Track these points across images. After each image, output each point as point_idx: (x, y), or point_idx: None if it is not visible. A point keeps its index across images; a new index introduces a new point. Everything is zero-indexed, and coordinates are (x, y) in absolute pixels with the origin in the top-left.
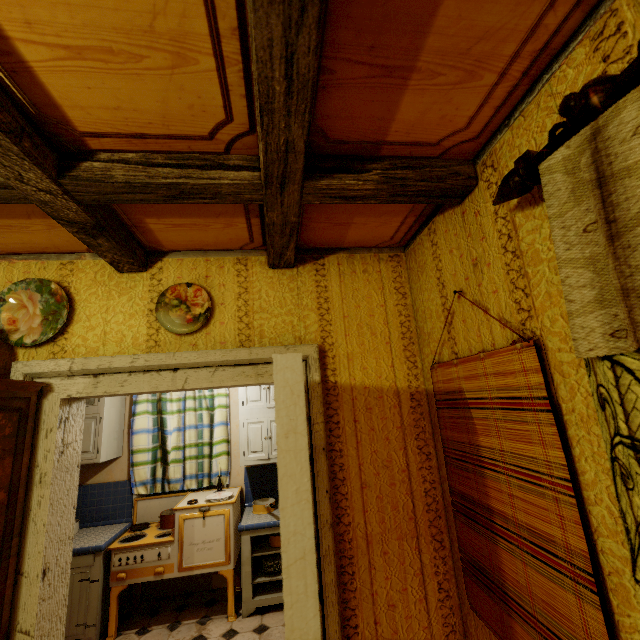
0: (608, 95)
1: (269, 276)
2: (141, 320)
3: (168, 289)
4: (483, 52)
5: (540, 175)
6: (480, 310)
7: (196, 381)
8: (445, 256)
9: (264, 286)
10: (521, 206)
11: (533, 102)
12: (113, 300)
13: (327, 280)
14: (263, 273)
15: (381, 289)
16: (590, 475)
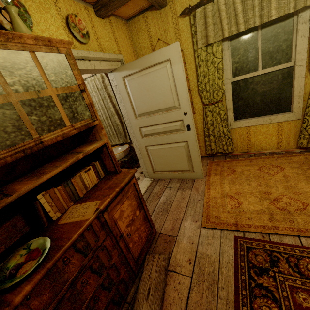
0: (206, 2)
1: (98, 20)
2: (63, 31)
3: (69, 15)
4: None
5: (195, 12)
6: (166, 44)
7: (97, 66)
8: (152, 27)
9: (98, 25)
10: (180, 17)
11: None
12: (44, 14)
13: (113, 28)
14: (95, 18)
15: (126, 37)
16: (190, 74)
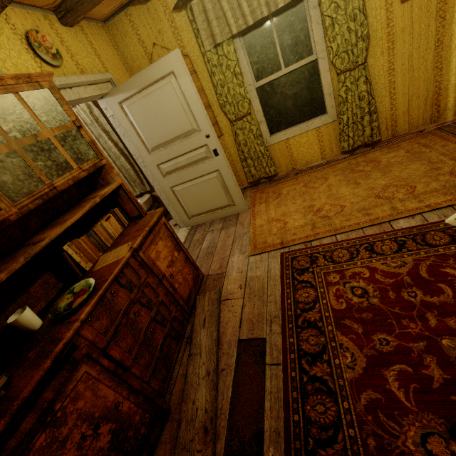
0: None
1: (66, 31)
2: (27, 56)
3: (29, 33)
4: None
5: (192, 5)
6: (165, 50)
7: (82, 94)
8: (141, 28)
9: (68, 38)
10: (174, 11)
11: None
12: None
13: (89, 37)
14: (62, 28)
15: (109, 46)
16: (204, 85)
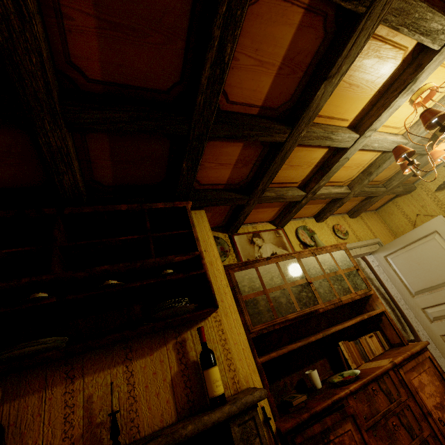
0: None
1: (352, 221)
2: (331, 236)
3: (334, 226)
4: (429, 166)
5: None
6: (429, 217)
7: (358, 252)
8: (405, 207)
9: (352, 224)
10: (436, 191)
11: (433, 173)
12: (321, 231)
13: (365, 221)
14: (350, 220)
15: (378, 222)
16: None
